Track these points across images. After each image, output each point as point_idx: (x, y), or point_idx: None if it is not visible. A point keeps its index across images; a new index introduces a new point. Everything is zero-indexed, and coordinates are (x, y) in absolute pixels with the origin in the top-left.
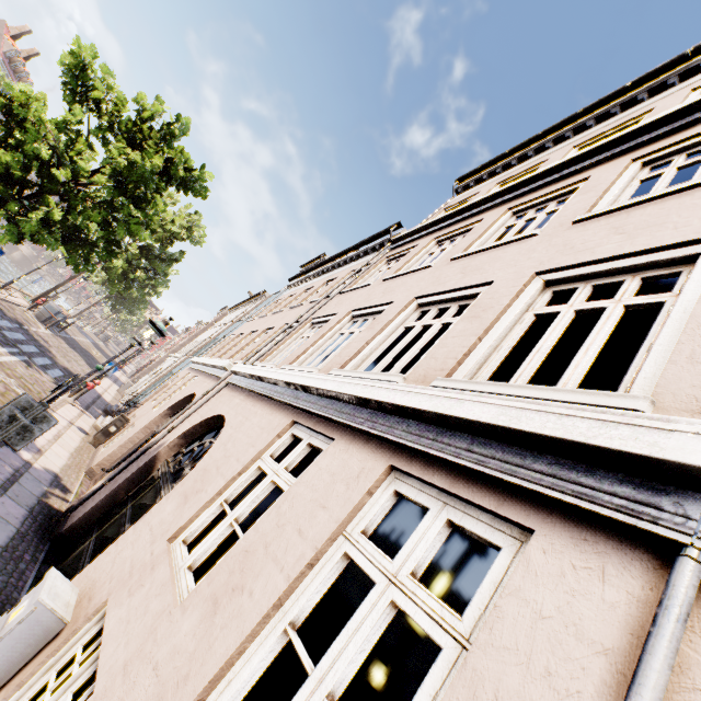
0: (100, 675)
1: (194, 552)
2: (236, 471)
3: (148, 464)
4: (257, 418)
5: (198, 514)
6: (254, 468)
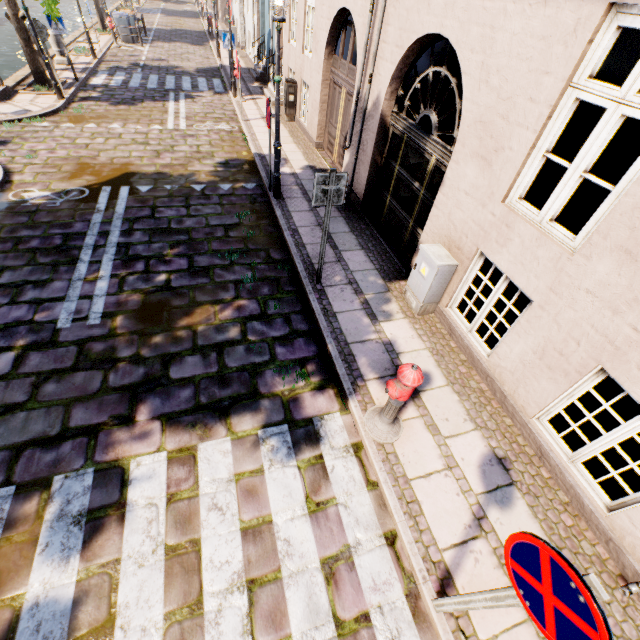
0: (528, 293)
1: (546, 209)
2: (541, 118)
3: (380, 127)
4: (517, 23)
5: (518, 173)
6: (568, 104)
